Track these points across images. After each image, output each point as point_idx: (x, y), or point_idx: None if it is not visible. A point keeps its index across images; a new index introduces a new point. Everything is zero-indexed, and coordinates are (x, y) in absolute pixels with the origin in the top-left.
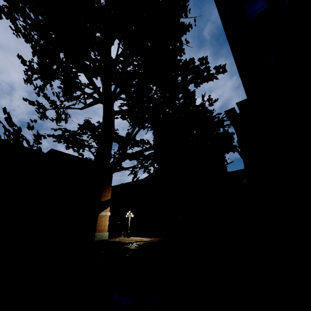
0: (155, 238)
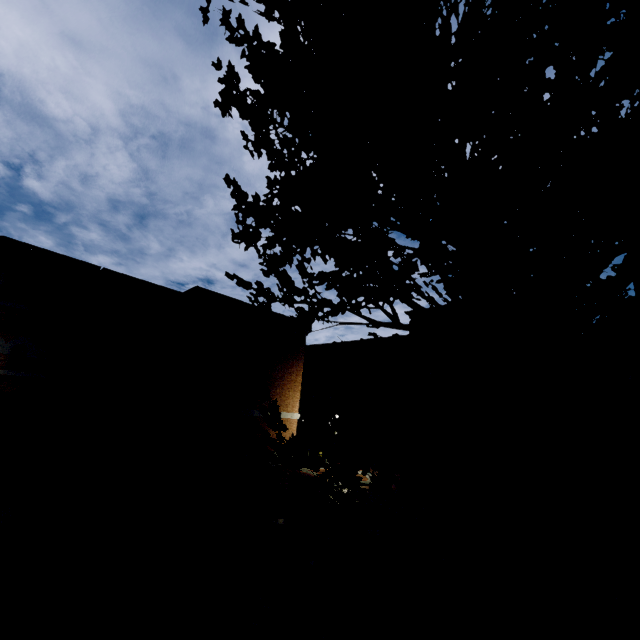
0: None
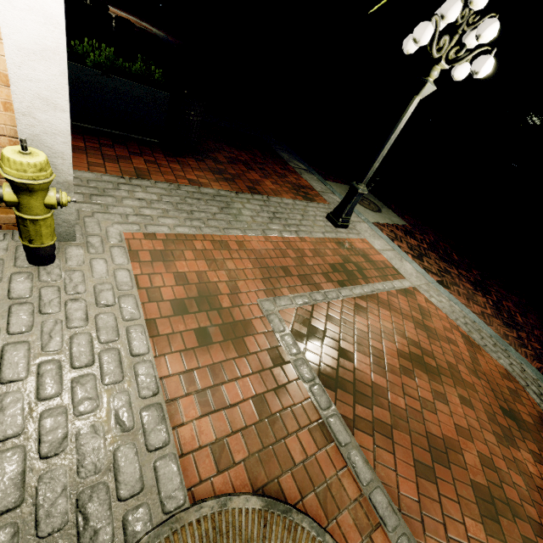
0: (137, 19)
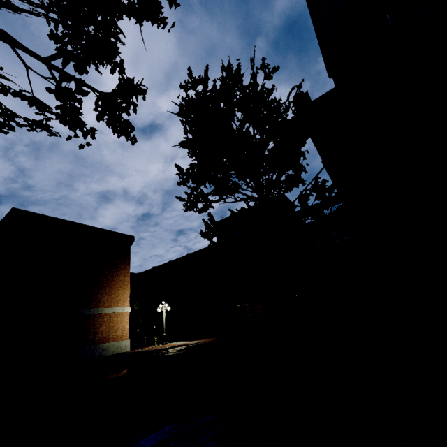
0: (208, 339)
